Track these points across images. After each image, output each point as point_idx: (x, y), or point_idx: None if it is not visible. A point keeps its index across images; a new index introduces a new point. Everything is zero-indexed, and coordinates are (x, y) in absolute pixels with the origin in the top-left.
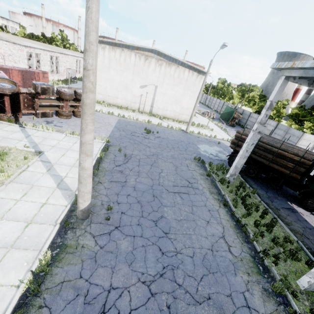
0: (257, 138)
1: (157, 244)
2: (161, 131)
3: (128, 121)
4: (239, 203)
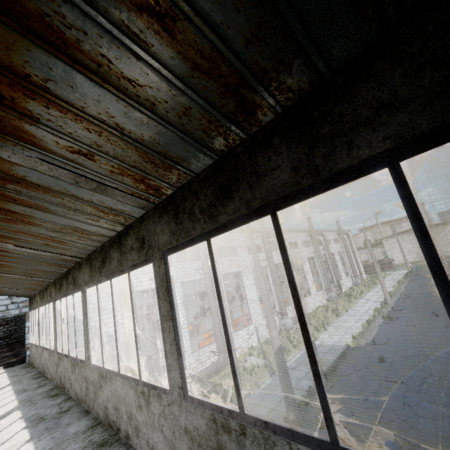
0: None
1: None
2: (443, 262)
3: (420, 265)
4: None
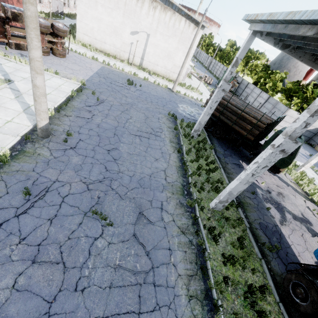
0: (221, 96)
1: (104, 164)
2: (145, 86)
3: (113, 70)
4: (193, 153)
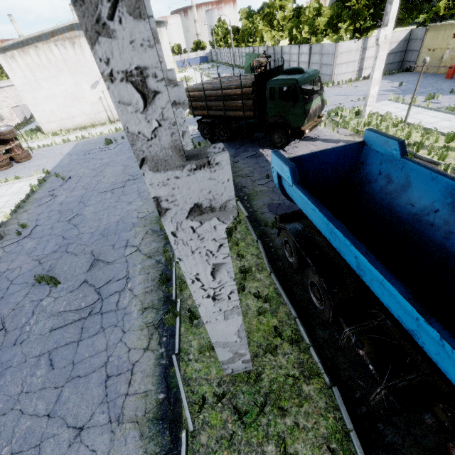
0: None
1: (62, 235)
2: None
3: (89, 140)
4: None
